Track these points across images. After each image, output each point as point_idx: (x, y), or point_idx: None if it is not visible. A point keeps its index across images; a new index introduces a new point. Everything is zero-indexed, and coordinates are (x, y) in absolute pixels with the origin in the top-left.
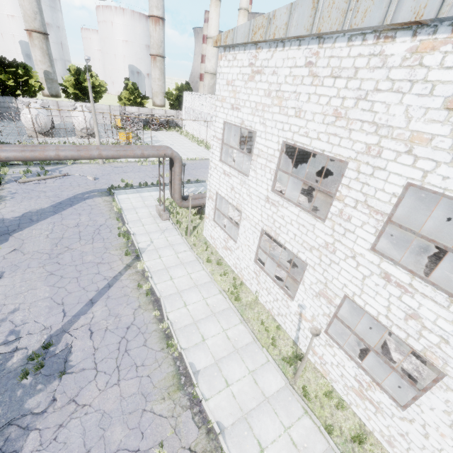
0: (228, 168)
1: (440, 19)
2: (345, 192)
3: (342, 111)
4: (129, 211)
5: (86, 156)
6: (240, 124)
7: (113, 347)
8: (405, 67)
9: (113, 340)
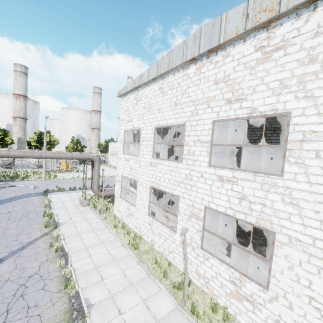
0: (127, 156)
1: (201, 55)
2: (188, 139)
3: (177, 101)
4: (57, 202)
5: (30, 155)
6: (132, 128)
7: (9, 294)
8: (196, 75)
9: (11, 287)
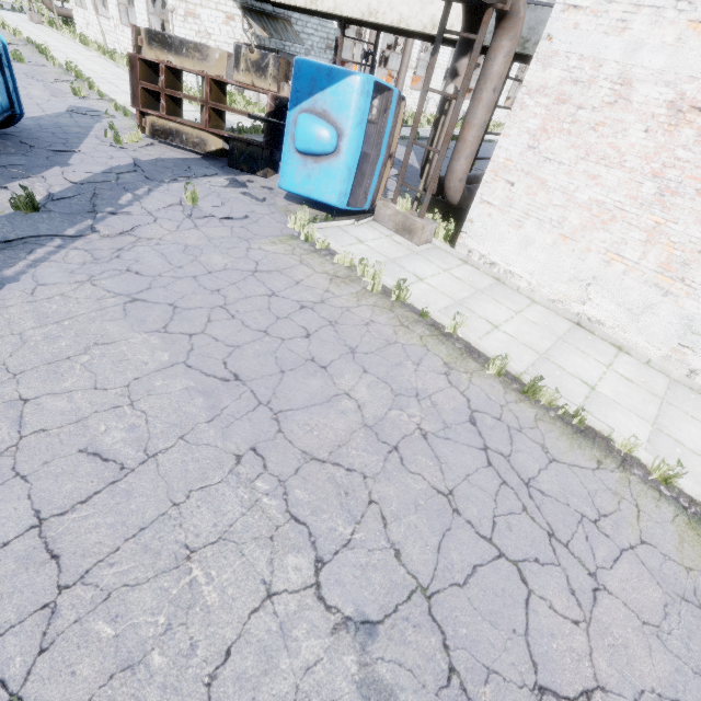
0: None
1: None
2: None
3: None
4: None
5: None
6: None
7: None
8: None
9: None
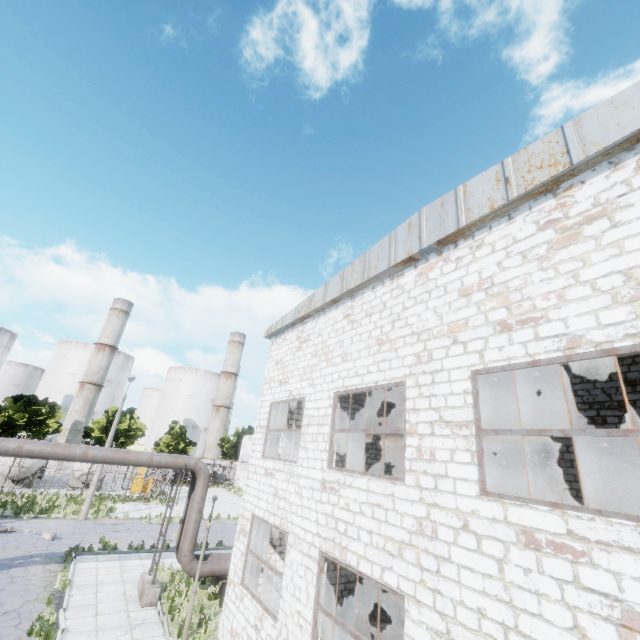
0: (271, 463)
1: (425, 251)
2: (414, 419)
3: (384, 337)
4: (84, 588)
5: (63, 453)
6: (288, 397)
7: None
8: (419, 286)
9: None
